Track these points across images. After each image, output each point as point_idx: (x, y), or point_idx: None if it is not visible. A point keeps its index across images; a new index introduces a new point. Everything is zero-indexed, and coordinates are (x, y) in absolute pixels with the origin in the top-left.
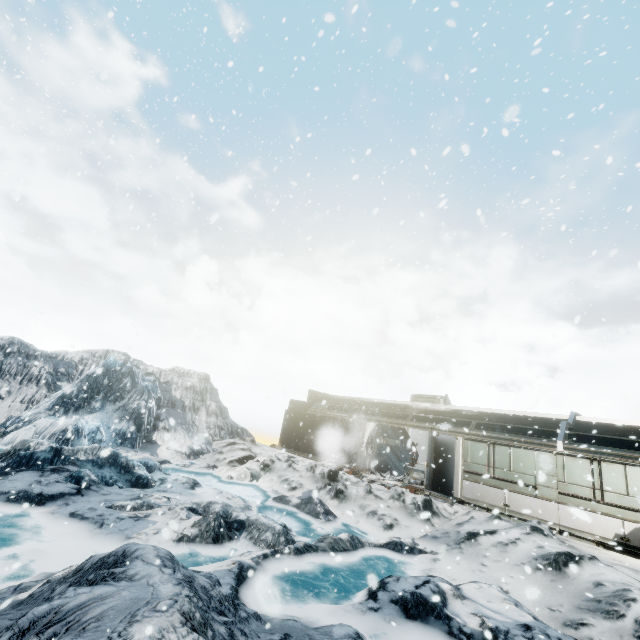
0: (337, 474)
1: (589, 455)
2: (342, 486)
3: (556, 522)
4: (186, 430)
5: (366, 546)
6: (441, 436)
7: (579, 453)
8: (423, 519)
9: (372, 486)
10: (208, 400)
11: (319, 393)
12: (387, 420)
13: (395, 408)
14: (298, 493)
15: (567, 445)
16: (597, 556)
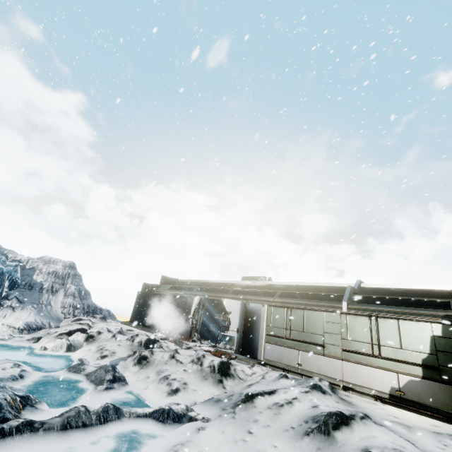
0: (156, 342)
1: (368, 313)
2: (148, 352)
3: (340, 378)
4: (36, 309)
5: (125, 417)
6: (251, 305)
7: (360, 312)
8: (215, 382)
9: (187, 352)
10: (69, 284)
11: (171, 278)
12: (212, 294)
13: (223, 286)
14: (105, 361)
15: (351, 306)
16: (373, 412)
